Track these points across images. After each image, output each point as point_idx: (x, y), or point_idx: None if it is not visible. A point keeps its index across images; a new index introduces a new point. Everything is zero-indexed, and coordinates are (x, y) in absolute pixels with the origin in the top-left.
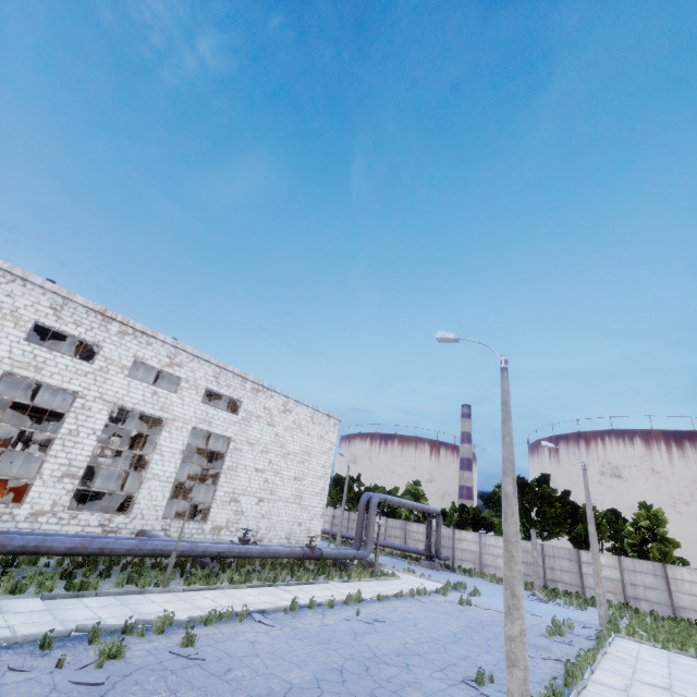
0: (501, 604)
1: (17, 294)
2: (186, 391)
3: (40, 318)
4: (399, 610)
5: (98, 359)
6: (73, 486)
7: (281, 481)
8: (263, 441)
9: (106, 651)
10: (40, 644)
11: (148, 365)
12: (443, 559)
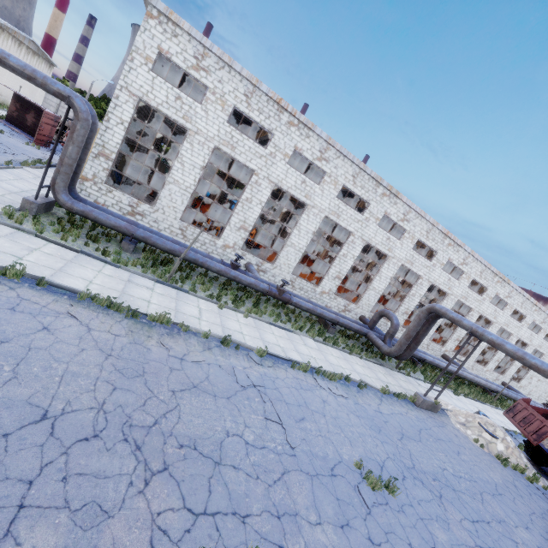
0: None
1: (515, 299)
2: (540, 333)
3: (516, 307)
4: None
5: (523, 321)
6: (496, 364)
7: None
8: None
9: None
10: None
11: (534, 322)
12: None
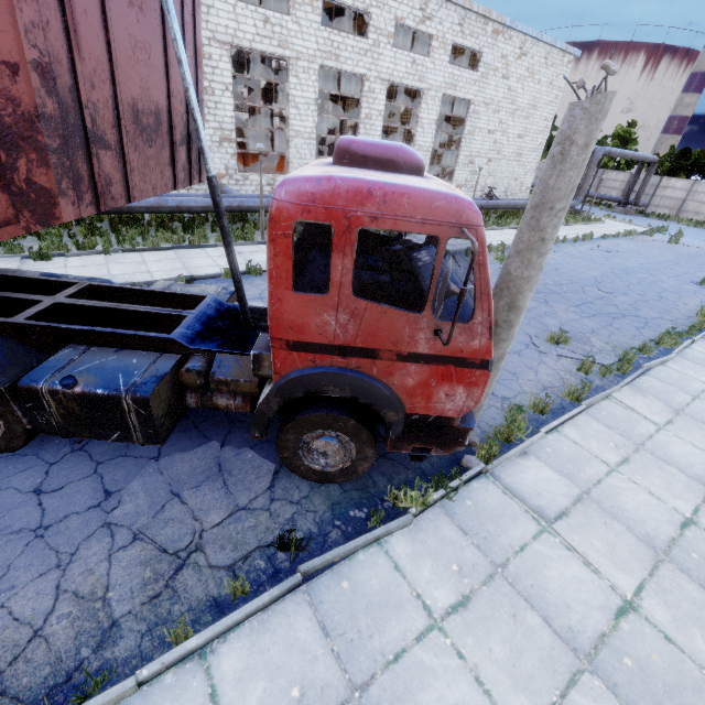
0: (702, 244)
1: None
2: (436, 52)
3: None
4: (621, 245)
5: (370, 32)
6: None
7: (506, 141)
8: (496, 99)
9: (498, 259)
10: (464, 254)
11: (405, 26)
12: (640, 206)
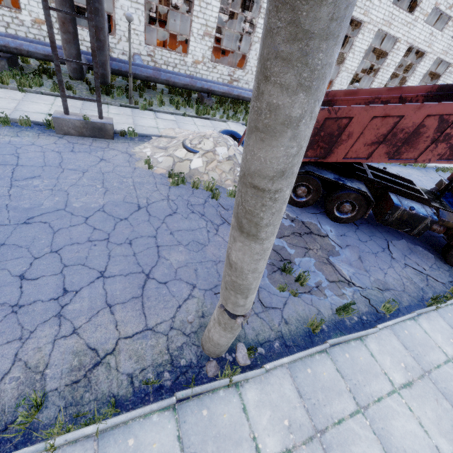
0: None
1: None
2: (448, 29)
3: None
4: None
5: (416, 11)
6: None
7: None
8: None
9: None
10: (435, 170)
11: (438, 9)
12: None
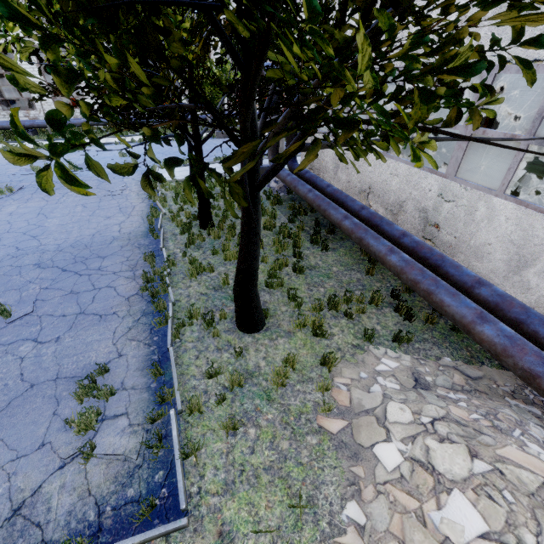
0: None
1: None
2: None
3: None
4: None
5: None
6: None
7: None
8: None
9: None
10: None
11: None
12: None
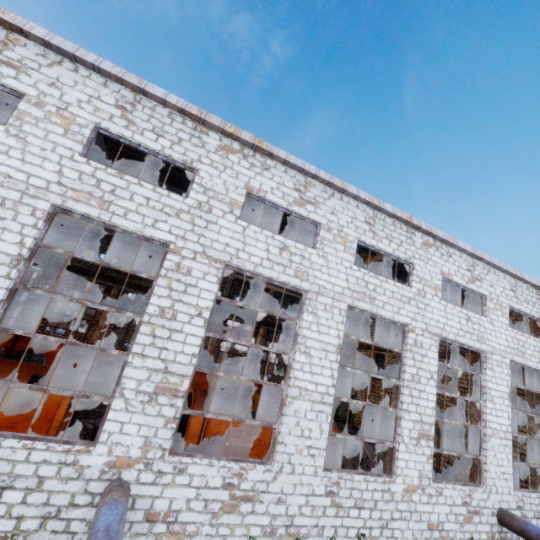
0: None
1: (338, 210)
2: (492, 313)
3: (360, 236)
4: None
5: (413, 281)
6: (429, 449)
7: None
8: None
9: None
10: None
11: (452, 282)
12: None
